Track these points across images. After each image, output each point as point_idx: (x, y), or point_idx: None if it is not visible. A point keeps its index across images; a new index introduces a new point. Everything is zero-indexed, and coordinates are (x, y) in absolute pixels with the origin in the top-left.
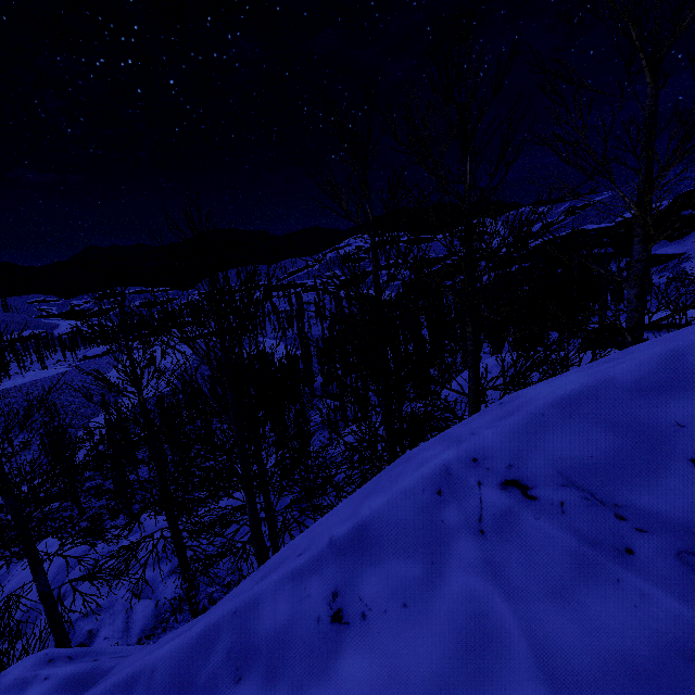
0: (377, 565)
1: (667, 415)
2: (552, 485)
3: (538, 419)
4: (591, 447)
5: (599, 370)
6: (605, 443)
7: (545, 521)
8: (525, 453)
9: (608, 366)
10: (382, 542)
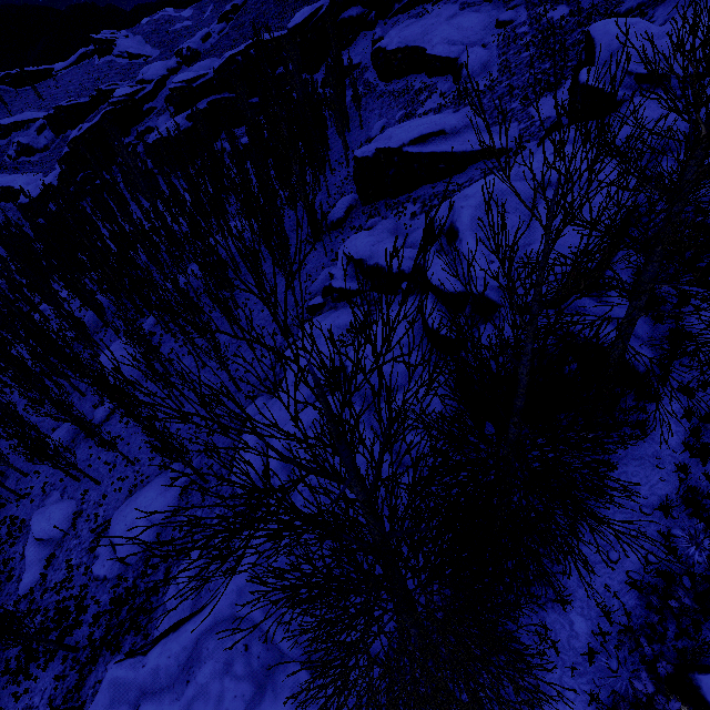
0: None
1: None
2: None
3: None
4: None
5: None
6: None
7: None
8: None
9: None
10: None
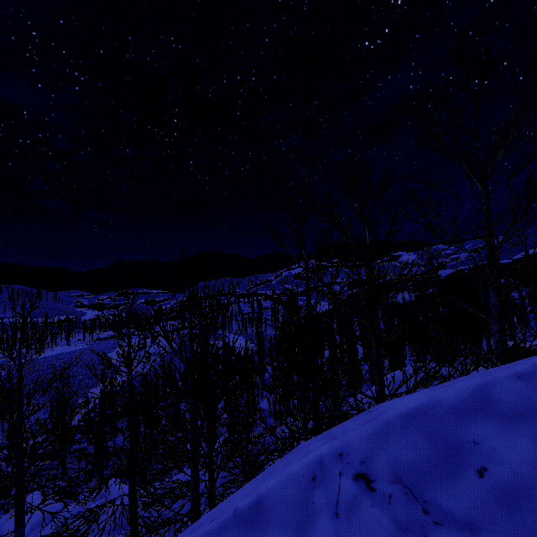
0: (263, 534)
1: (468, 433)
2: (386, 481)
3: (386, 427)
4: (416, 453)
5: (434, 393)
6: (426, 451)
7: (377, 509)
8: (373, 453)
9: (441, 390)
10: (270, 515)
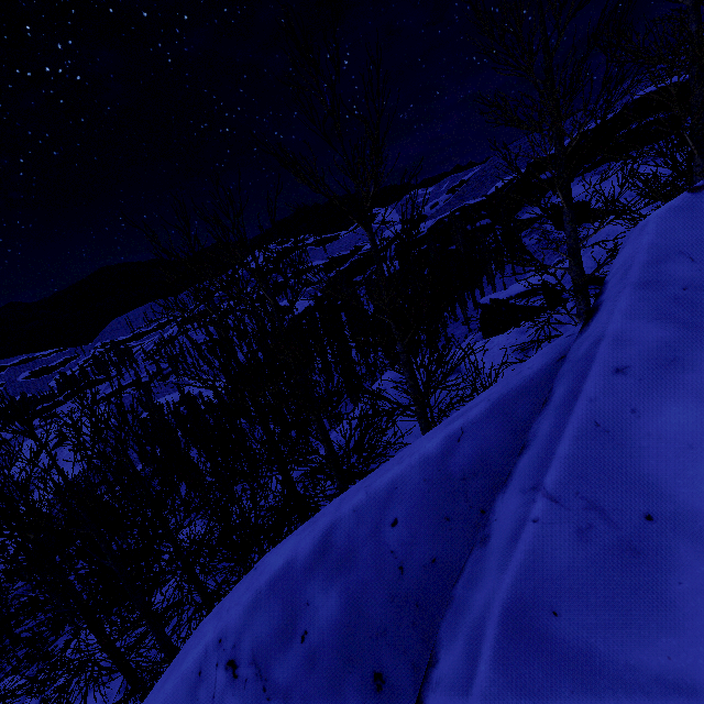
0: None
1: (306, 594)
2: (246, 664)
3: (257, 597)
4: (270, 626)
5: (299, 541)
6: (277, 622)
7: (236, 697)
8: (243, 632)
9: (305, 535)
10: None
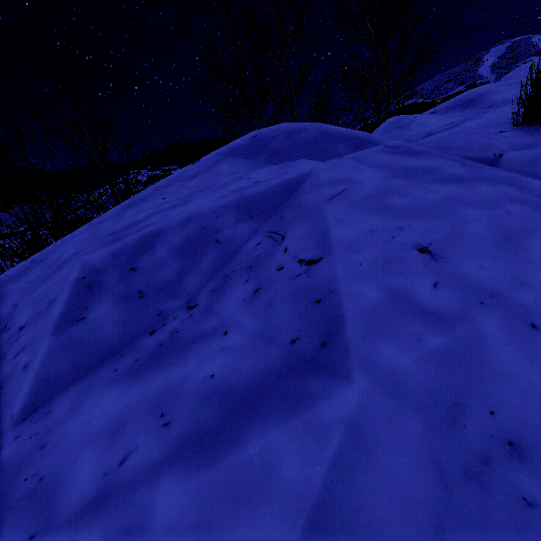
0: None
1: None
2: None
3: None
4: None
5: None
6: None
7: None
8: None
9: None
10: None
